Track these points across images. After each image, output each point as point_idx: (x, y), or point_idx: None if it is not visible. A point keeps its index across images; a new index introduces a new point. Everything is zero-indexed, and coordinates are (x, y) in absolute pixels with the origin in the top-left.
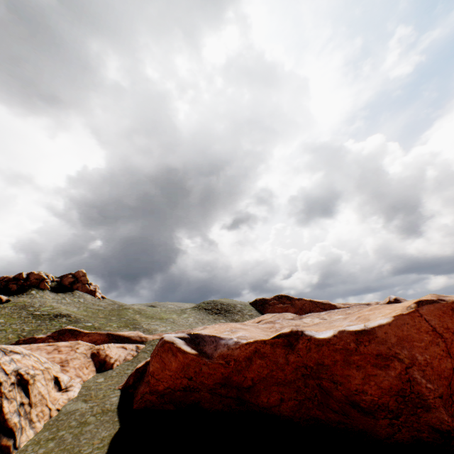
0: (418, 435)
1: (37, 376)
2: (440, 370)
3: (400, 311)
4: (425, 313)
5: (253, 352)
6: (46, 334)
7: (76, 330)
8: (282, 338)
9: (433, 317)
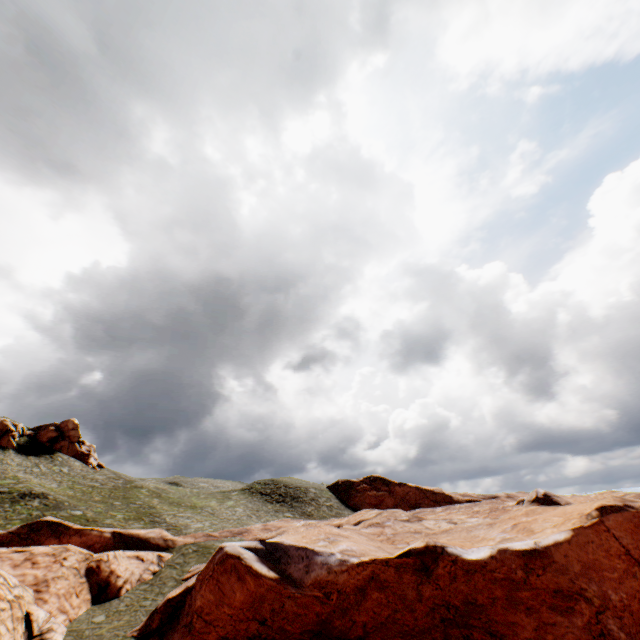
0: None
1: (1, 613)
2: None
3: (578, 520)
4: (613, 525)
5: (368, 579)
6: (7, 529)
7: (62, 523)
8: (413, 556)
9: (624, 532)
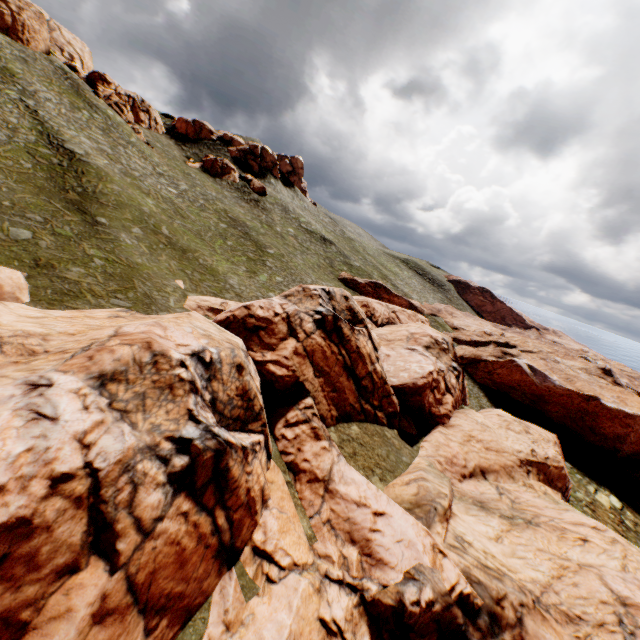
0: (603, 445)
1: None
2: (639, 436)
3: None
4: None
5: (566, 394)
6: (364, 281)
7: (388, 289)
8: (587, 396)
9: None
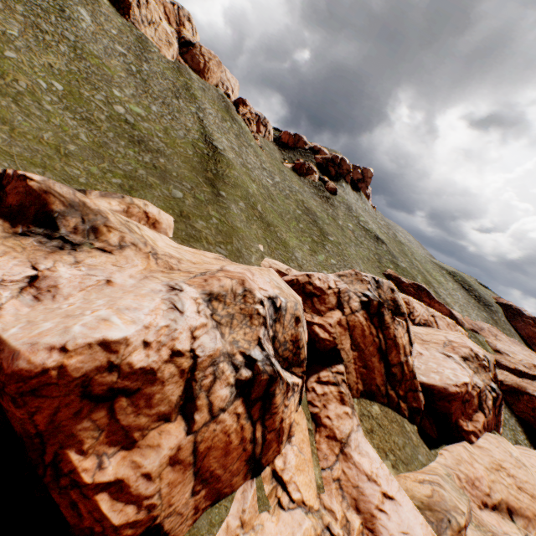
0: None
1: None
2: None
3: None
4: None
5: None
6: (407, 281)
7: (430, 294)
8: None
9: None
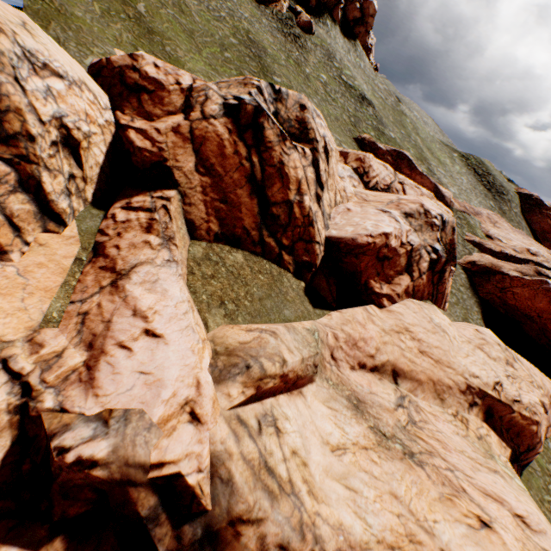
0: None
1: None
2: None
3: None
4: None
5: None
6: (385, 147)
7: (413, 163)
8: None
9: None
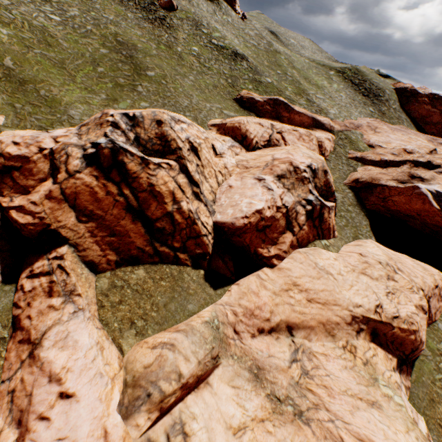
0: None
1: None
2: None
3: None
4: None
5: None
6: (262, 99)
7: (289, 105)
8: None
9: None
